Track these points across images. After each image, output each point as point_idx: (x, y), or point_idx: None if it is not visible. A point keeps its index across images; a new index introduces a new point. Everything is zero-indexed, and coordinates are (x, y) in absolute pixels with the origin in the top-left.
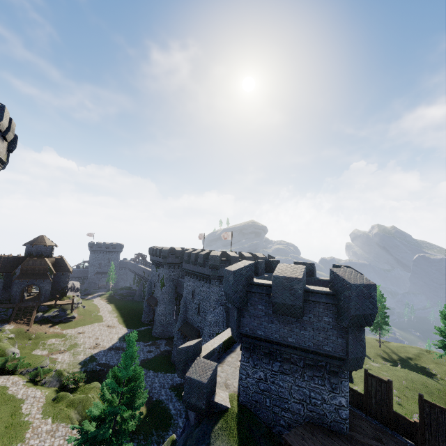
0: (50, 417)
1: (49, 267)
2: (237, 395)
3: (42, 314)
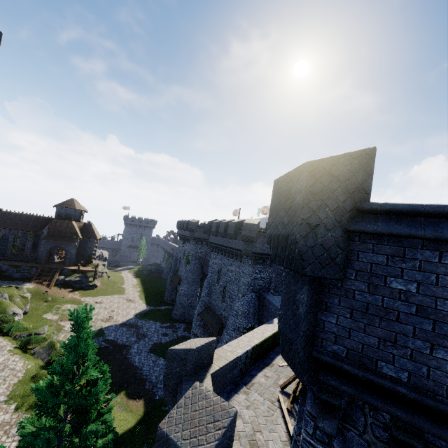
0: (15, 402)
1: (75, 230)
2: None
3: (64, 278)
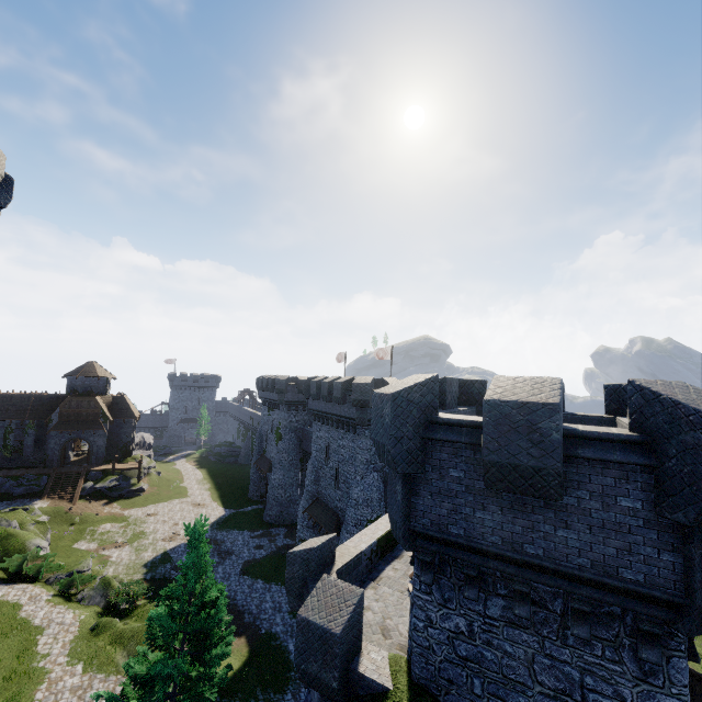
0: (81, 661)
1: (101, 410)
2: (406, 660)
3: (93, 485)
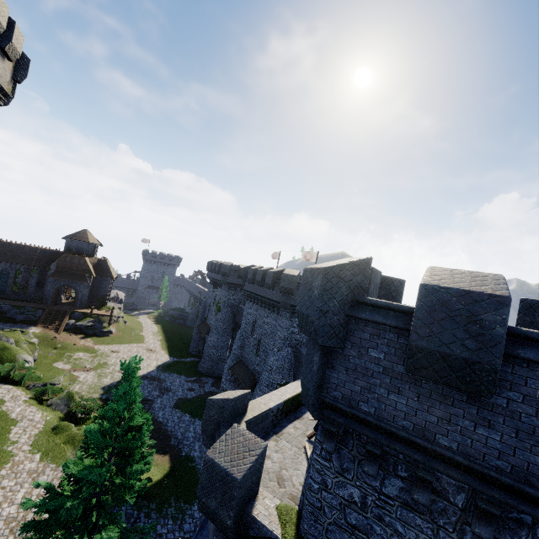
0: (40, 452)
1: (88, 268)
2: (296, 512)
3: (75, 322)
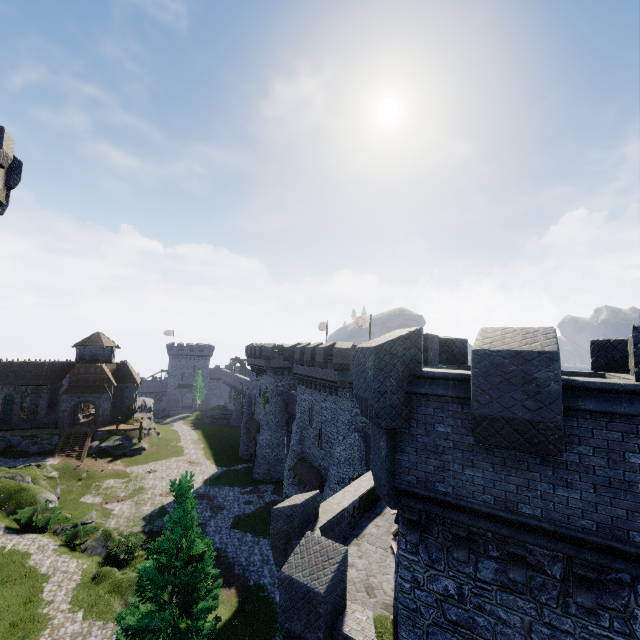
0: (82, 609)
1: (107, 376)
2: (392, 621)
3: (99, 444)
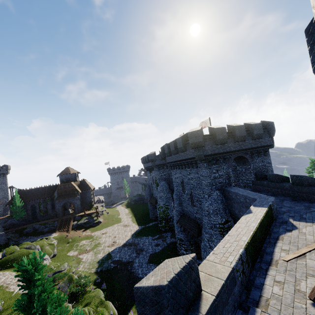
0: None
1: (74, 188)
2: None
3: (77, 222)
